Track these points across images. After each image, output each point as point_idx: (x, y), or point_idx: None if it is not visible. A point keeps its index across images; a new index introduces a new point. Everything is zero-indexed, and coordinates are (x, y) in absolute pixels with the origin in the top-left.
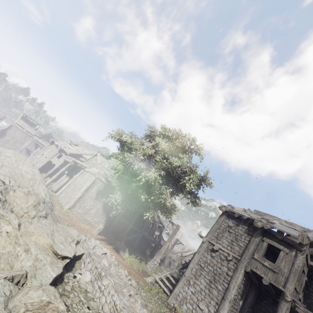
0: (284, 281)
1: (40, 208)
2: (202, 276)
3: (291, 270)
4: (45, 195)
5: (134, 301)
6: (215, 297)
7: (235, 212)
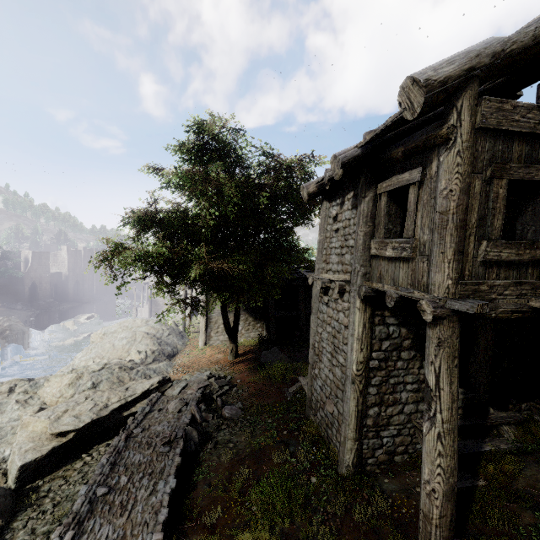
0: (428, 270)
1: (82, 381)
2: (324, 350)
3: (433, 223)
4: (137, 354)
5: (167, 450)
6: (339, 382)
7: (320, 180)
